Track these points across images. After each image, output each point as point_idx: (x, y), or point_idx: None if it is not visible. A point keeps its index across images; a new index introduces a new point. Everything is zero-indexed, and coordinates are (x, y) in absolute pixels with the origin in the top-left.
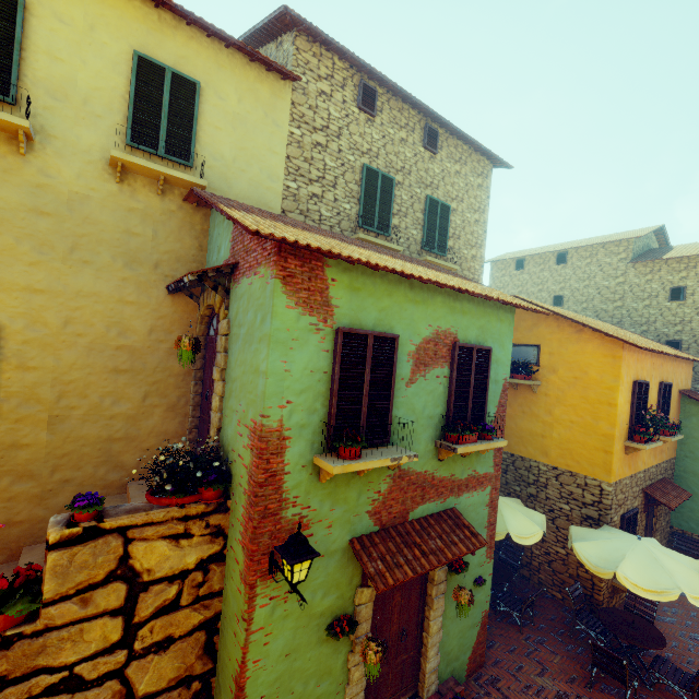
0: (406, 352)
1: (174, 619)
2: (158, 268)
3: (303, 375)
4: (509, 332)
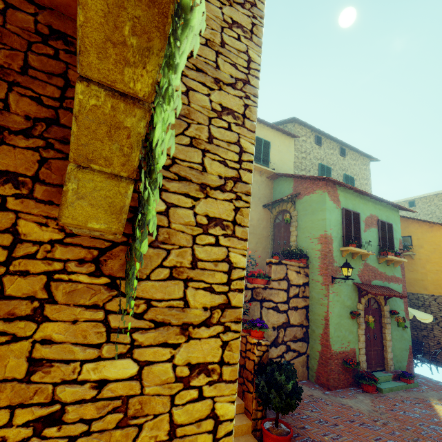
0: (362, 220)
1: (298, 301)
2: (260, 199)
3: (334, 221)
4: (398, 220)
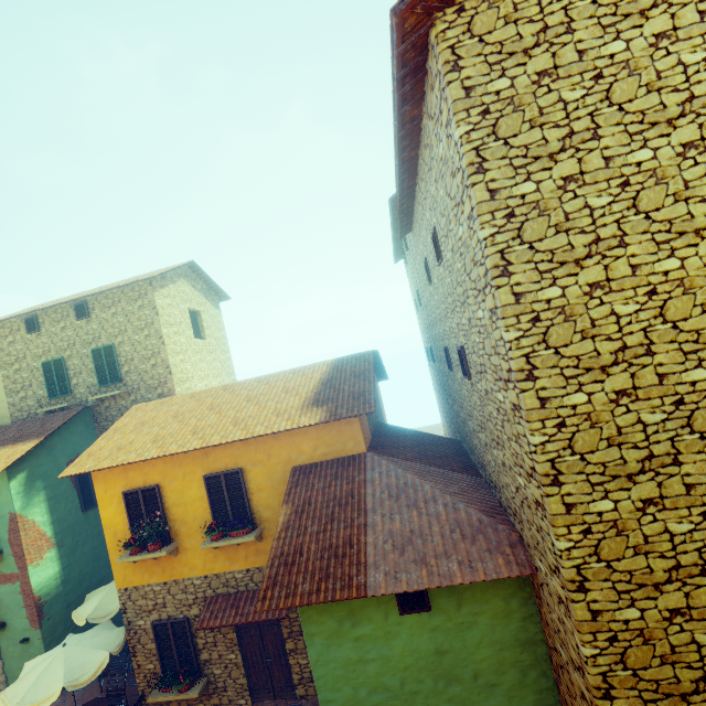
0: None
1: None
2: None
3: None
4: (4, 483)
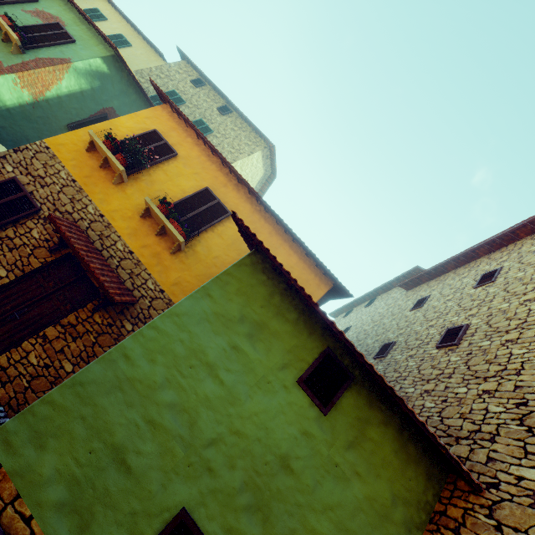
0: (37, 8)
1: None
2: None
3: None
4: (98, 54)
